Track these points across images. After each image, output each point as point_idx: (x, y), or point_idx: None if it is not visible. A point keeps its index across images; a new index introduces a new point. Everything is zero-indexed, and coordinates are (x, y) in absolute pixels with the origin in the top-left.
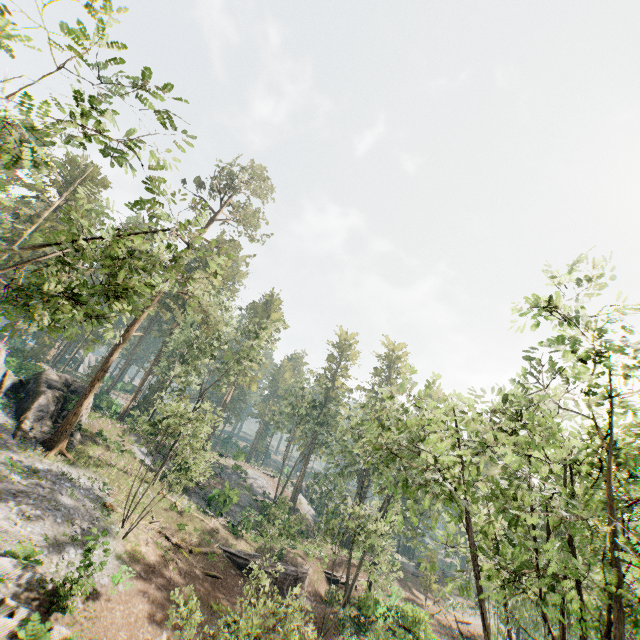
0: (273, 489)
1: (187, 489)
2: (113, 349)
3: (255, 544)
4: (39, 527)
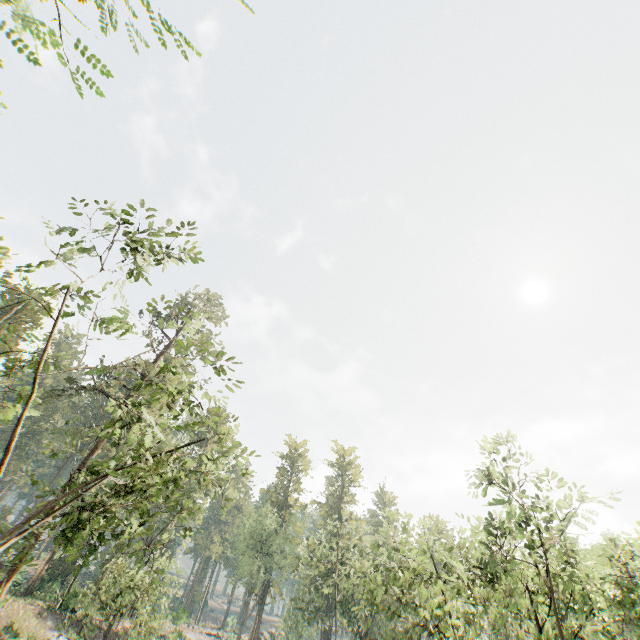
0: None
1: None
2: (51, 508)
3: None
4: None
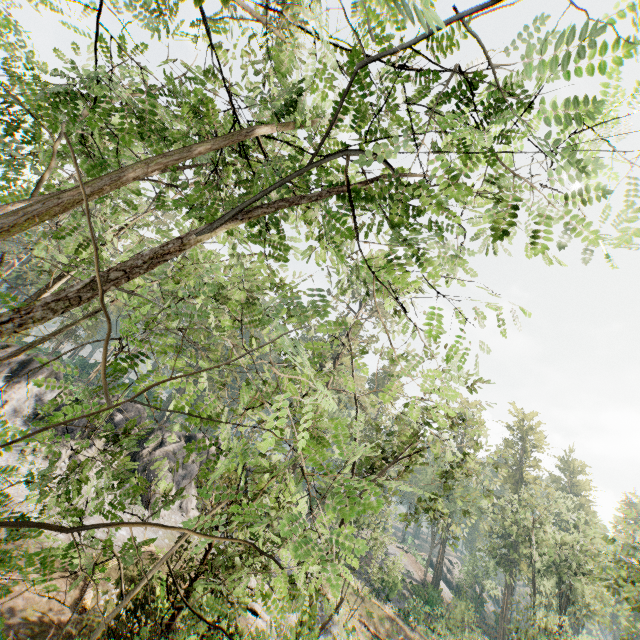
0: (412, 567)
1: (352, 569)
2: None
3: (428, 637)
4: (298, 613)
